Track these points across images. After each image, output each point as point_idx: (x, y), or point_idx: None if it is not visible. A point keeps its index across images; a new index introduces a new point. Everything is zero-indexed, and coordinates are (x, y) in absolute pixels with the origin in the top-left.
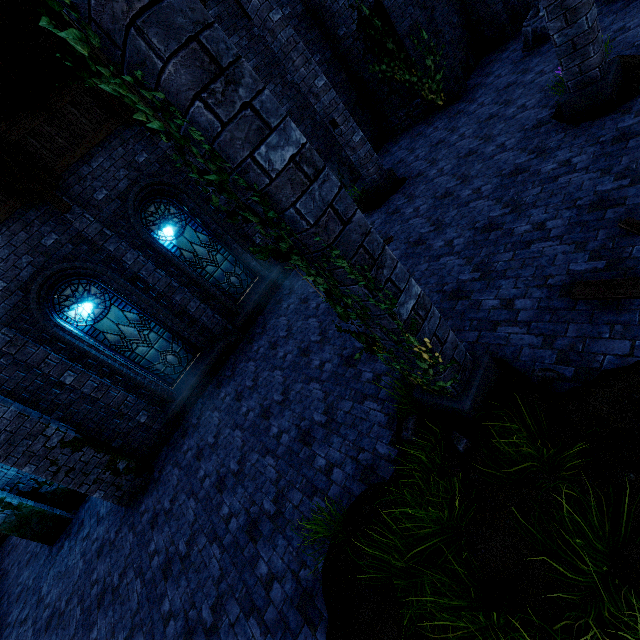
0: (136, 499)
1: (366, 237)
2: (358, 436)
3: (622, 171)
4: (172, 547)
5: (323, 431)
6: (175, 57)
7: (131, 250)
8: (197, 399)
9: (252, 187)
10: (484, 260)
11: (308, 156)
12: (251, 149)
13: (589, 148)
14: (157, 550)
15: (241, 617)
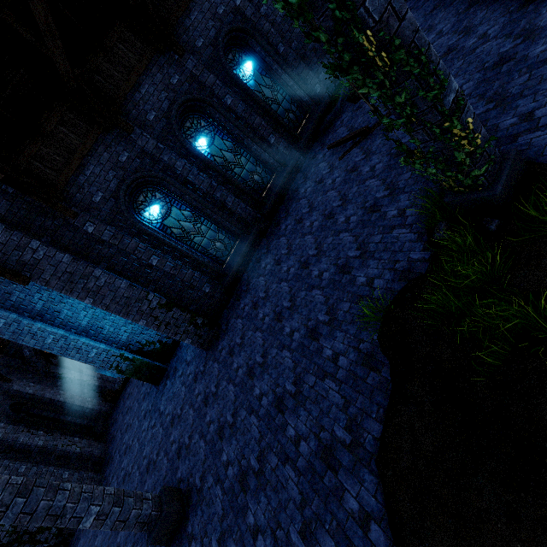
0: (212, 345)
1: (416, 34)
2: (392, 254)
3: None
4: (251, 361)
5: (359, 261)
6: None
7: (179, 159)
8: (242, 274)
9: None
10: (498, 91)
11: None
12: None
13: None
14: (239, 366)
15: (318, 381)
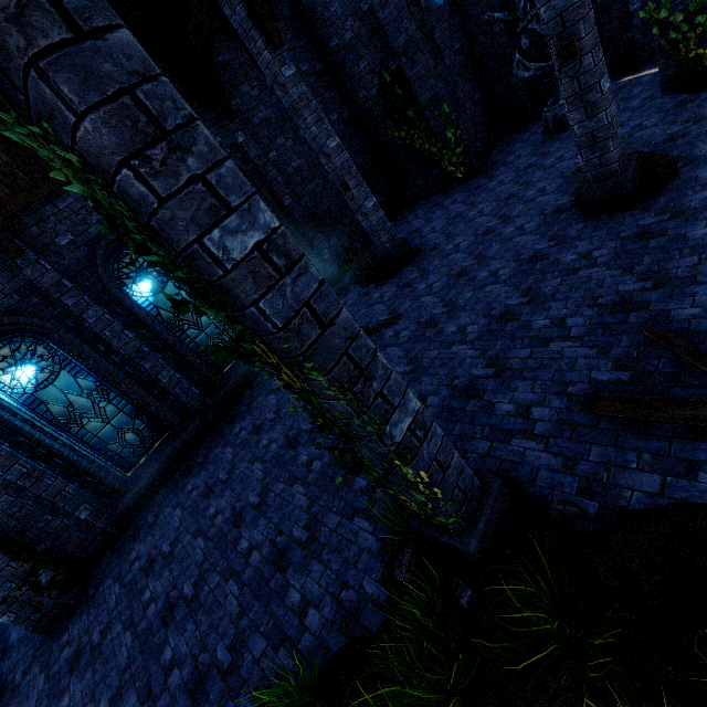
0: (59, 624)
1: (352, 342)
2: (343, 565)
3: (644, 272)
4: (91, 704)
5: (302, 553)
6: (94, 112)
7: (95, 306)
8: (159, 489)
9: (203, 276)
10: (499, 354)
11: (280, 243)
12: (199, 232)
13: (610, 242)
14: (71, 706)
15: None
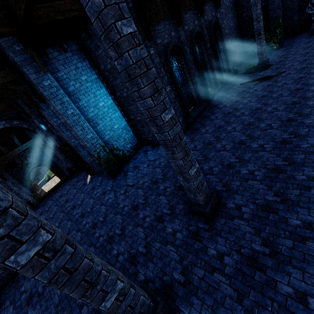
0: None
1: None
2: None
3: None
4: (236, 140)
5: (303, 100)
6: None
7: (189, 52)
8: (193, 123)
9: None
10: None
11: None
12: None
13: None
14: (225, 145)
15: (311, 129)
